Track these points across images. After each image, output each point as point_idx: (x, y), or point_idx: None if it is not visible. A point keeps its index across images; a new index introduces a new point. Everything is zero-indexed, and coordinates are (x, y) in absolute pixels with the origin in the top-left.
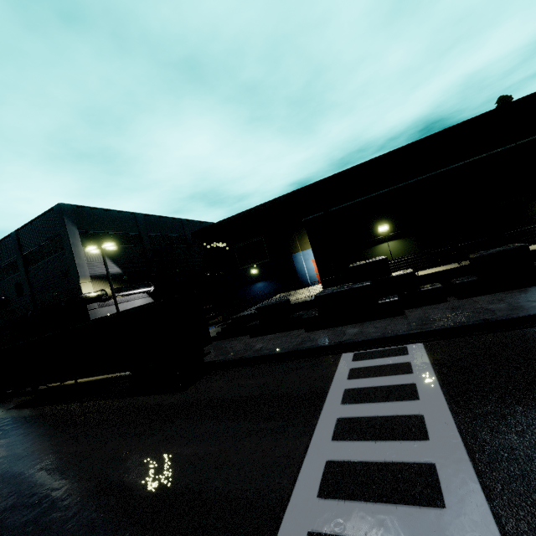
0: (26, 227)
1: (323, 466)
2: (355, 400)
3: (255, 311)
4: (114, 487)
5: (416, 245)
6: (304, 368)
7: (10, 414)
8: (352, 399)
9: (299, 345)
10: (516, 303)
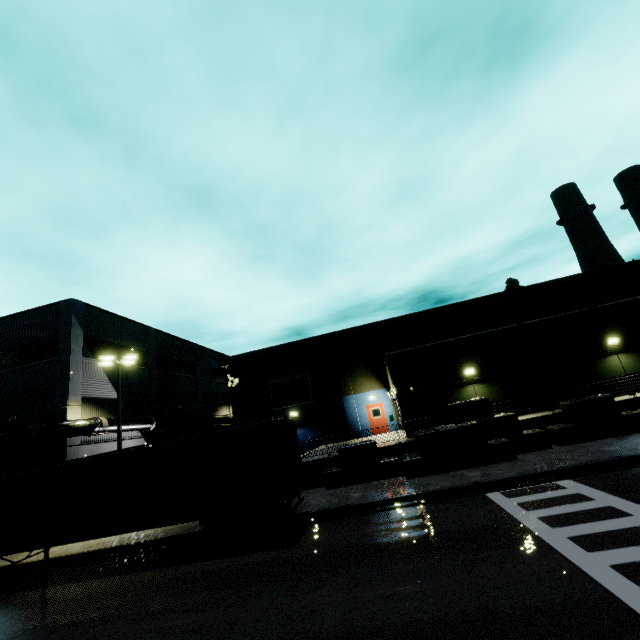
0: None
1: (612, 569)
2: (565, 523)
3: (325, 456)
4: (347, 636)
5: (501, 392)
6: (453, 508)
7: None
8: (558, 523)
9: (420, 489)
10: (628, 445)
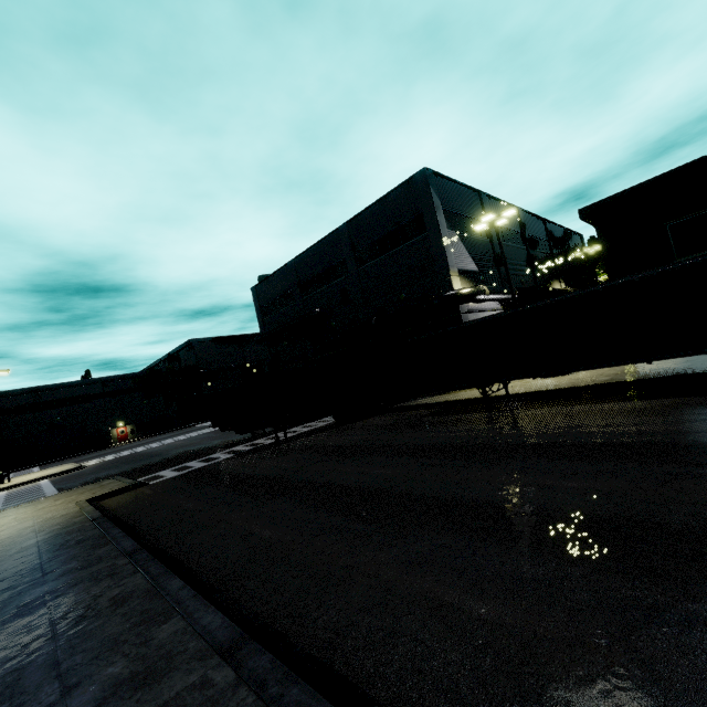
0: (361, 215)
1: None
2: None
3: None
4: None
5: None
6: None
7: (452, 417)
8: None
9: None
10: None
